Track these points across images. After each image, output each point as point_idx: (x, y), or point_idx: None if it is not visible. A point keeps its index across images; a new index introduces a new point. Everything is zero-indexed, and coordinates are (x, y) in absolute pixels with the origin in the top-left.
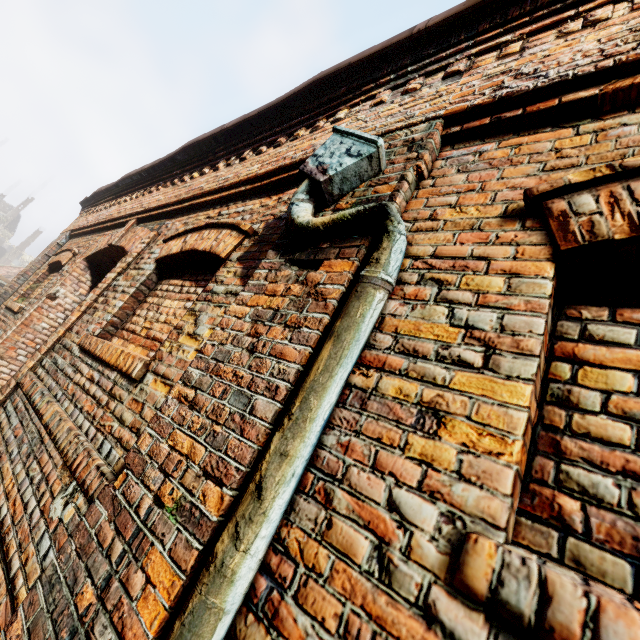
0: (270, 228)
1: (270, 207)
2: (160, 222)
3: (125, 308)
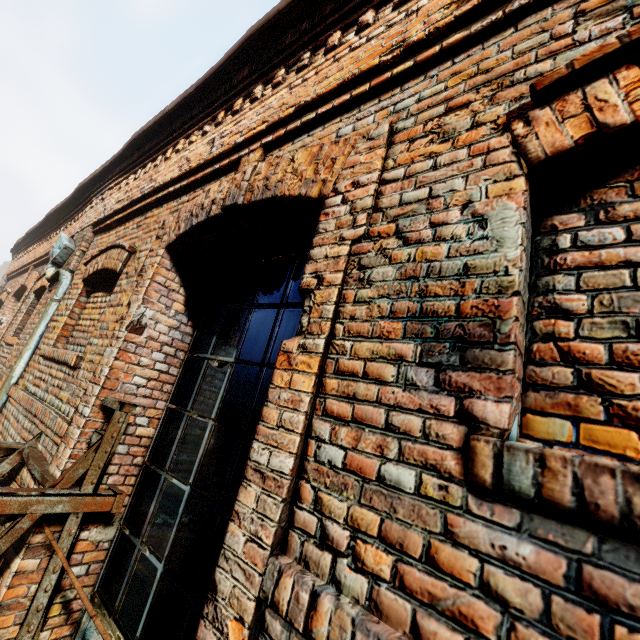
0: None
1: None
2: (43, 267)
3: (24, 320)
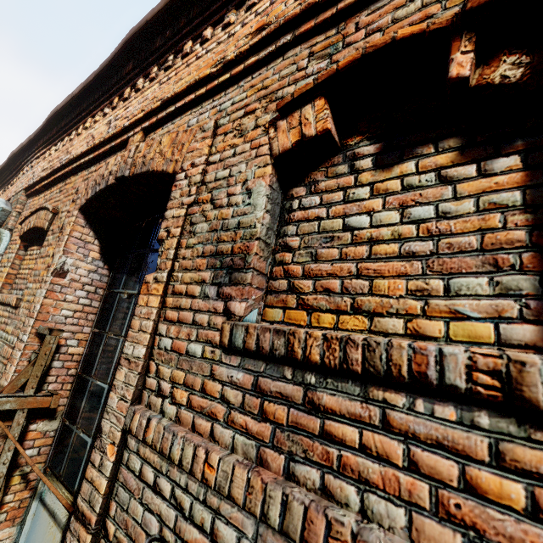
0: None
1: None
2: None
3: None
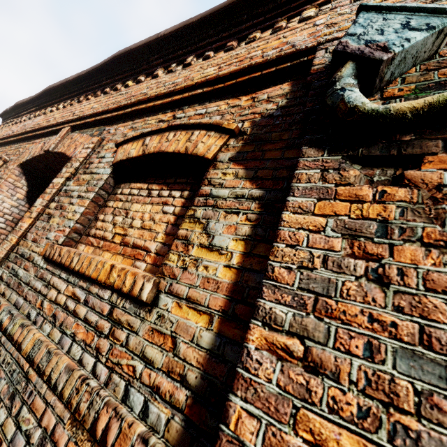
0: (262, 126)
1: (245, 107)
2: (99, 128)
3: (86, 213)
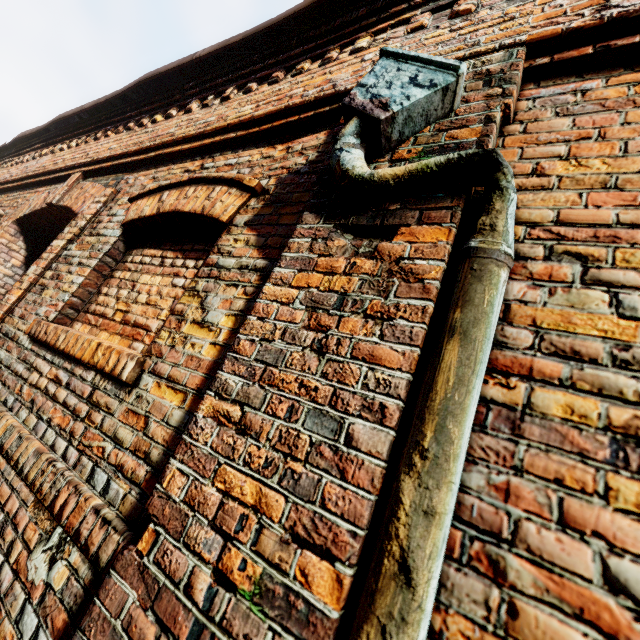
0: (286, 185)
1: (277, 159)
2: (116, 176)
3: (86, 285)
